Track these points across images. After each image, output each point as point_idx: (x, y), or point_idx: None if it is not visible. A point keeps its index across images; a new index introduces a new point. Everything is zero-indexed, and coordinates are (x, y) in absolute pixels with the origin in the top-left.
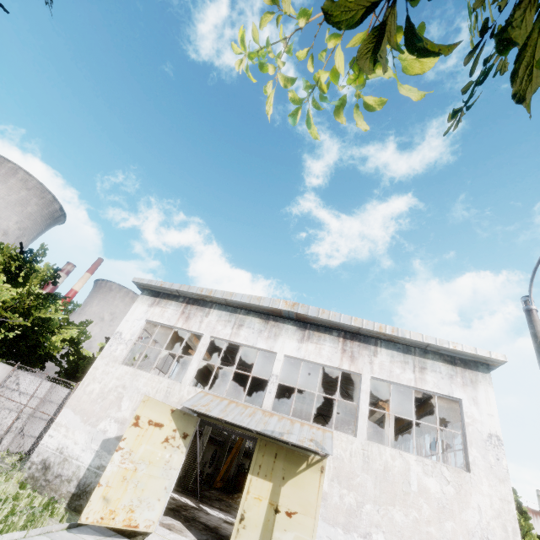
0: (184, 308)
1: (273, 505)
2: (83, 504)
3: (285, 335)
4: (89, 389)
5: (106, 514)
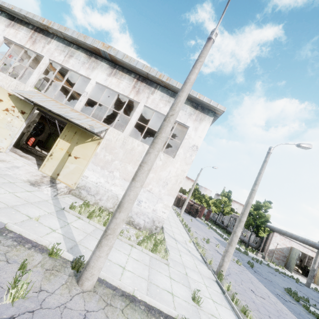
0: (32, 34)
1: (69, 153)
2: None
3: (100, 69)
4: None
5: None
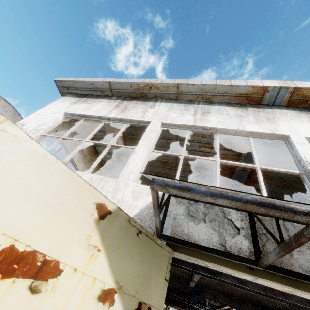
0: (118, 103)
1: None
2: None
3: (285, 118)
4: None
5: None
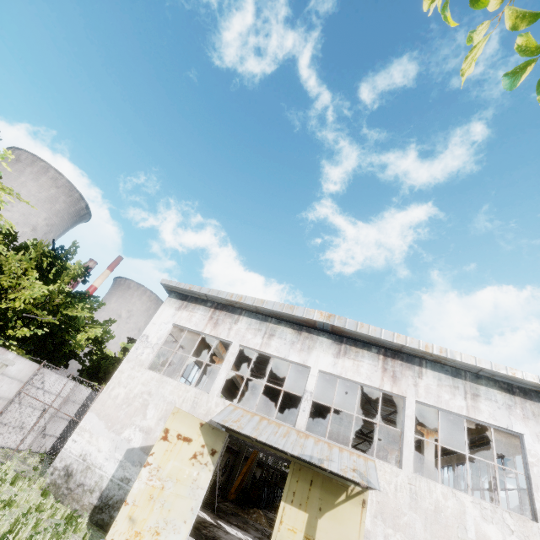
0: (212, 313)
1: (309, 539)
2: (105, 519)
3: (319, 348)
4: (114, 393)
5: (131, 536)
